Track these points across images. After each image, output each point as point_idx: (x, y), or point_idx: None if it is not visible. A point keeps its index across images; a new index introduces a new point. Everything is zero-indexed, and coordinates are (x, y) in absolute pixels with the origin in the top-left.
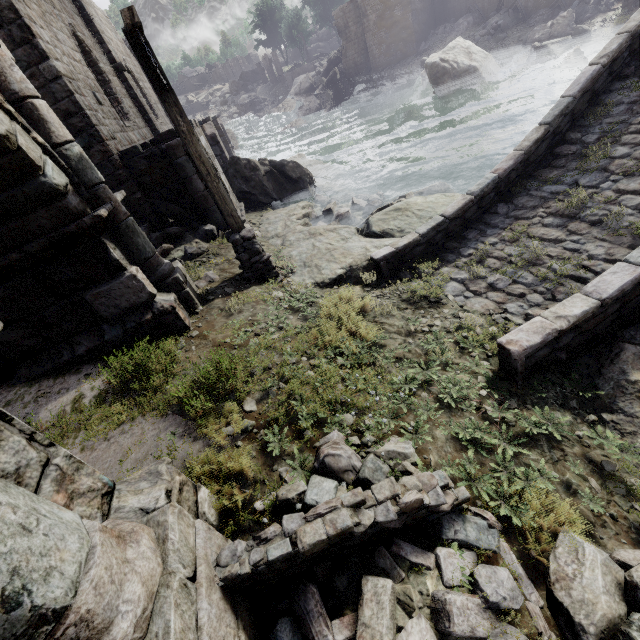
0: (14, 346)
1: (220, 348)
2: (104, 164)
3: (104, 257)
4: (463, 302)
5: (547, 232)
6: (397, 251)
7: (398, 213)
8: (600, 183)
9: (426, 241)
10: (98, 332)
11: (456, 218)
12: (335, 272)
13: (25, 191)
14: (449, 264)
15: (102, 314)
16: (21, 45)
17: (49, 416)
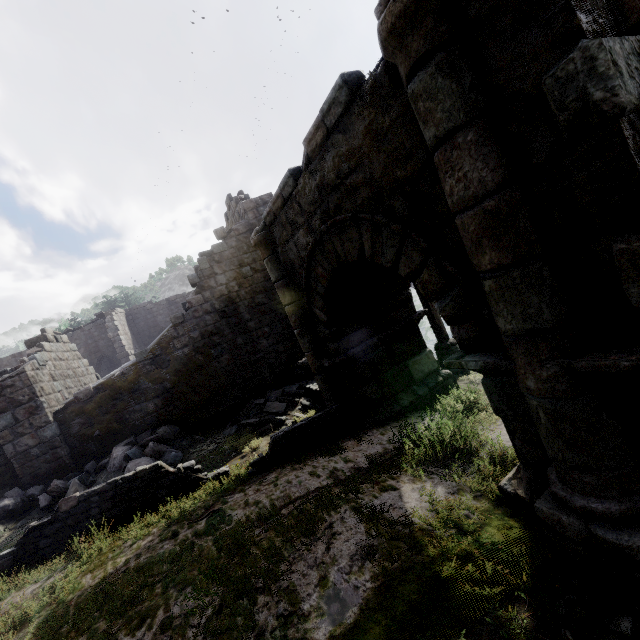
0: (367, 399)
1: None
2: None
3: (418, 338)
4: None
5: None
6: None
7: None
8: None
9: None
10: (411, 391)
11: None
12: None
13: (401, 297)
14: None
15: (414, 377)
16: None
17: None
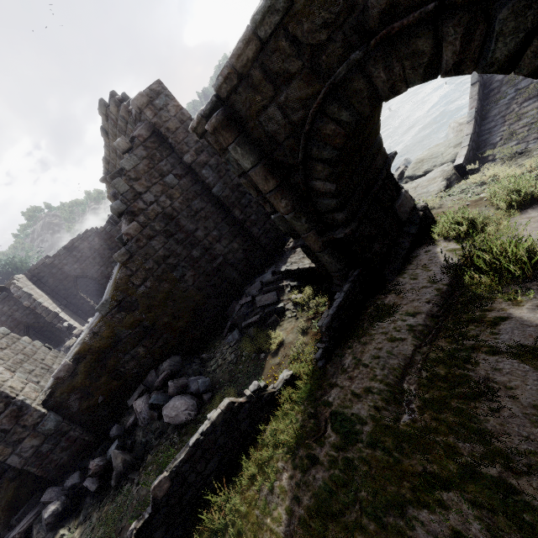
0: (379, 254)
1: (473, 205)
2: (258, 210)
3: (394, 182)
4: (536, 144)
5: (533, 106)
6: (466, 156)
7: (420, 163)
8: (532, 81)
9: (471, 148)
10: (405, 233)
11: (474, 133)
12: (441, 184)
13: (376, 144)
14: (495, 148)
15: (403, 219)
16: (213, 156)
17: (456, 258)
